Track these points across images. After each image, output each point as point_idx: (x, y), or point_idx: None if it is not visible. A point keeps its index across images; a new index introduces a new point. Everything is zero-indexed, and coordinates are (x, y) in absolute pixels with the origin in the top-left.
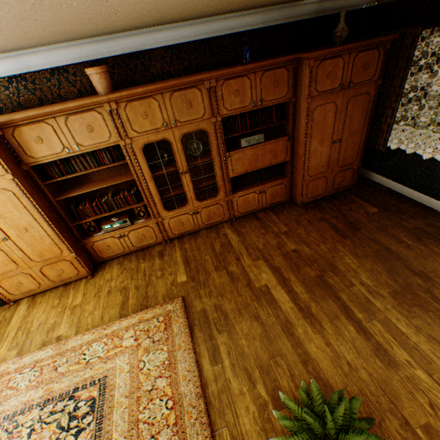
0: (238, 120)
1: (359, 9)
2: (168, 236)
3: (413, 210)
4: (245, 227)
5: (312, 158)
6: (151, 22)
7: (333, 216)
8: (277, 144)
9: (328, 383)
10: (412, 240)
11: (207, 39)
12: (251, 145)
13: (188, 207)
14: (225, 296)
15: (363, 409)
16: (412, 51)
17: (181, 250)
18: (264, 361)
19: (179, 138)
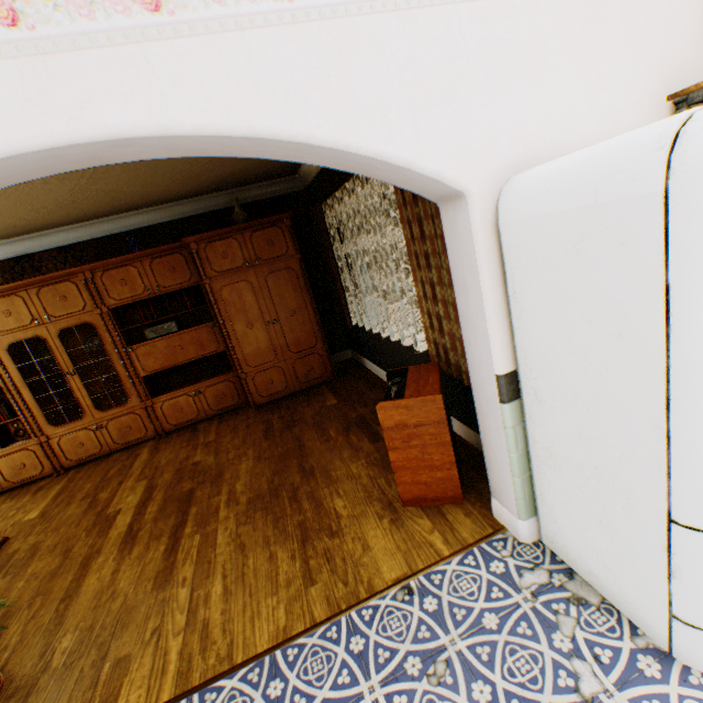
0: (140, 310)
1: (285, 194)
2: (62, 464)
3: (377, 395)
4: (171, 442)
5: (245, 344)
6: (11, 230)
7: (280, 416)
8: (200, 331)
9: (65, 621)
10: (339, 431)
11: (107, 237)
12: (165, 335)
13: (87, 419)
14: (59, 530)
15: (72, 647)
16: (324, 224)
17: (69, 480)
18: (20, 604)
19: (58, 334)
